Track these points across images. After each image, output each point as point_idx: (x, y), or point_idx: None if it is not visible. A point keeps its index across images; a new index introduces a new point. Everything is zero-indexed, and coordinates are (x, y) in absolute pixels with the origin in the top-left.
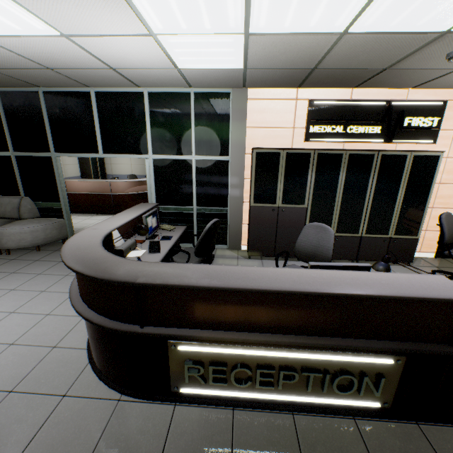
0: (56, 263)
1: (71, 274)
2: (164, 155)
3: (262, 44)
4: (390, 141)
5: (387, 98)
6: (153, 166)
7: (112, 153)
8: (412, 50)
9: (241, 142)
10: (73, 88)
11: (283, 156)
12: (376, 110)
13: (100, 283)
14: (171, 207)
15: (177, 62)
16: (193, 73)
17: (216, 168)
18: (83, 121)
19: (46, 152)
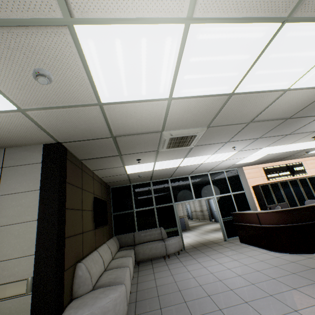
0: (203, 253)
1: (221, 252)
2: (220, 194)
3: (268, 155)
4: (293, 175)
5: (284, 163)
6: (216, 200)
7: (199, 198)
8: (298, 152)
9: (247, 184)
10: (181, 176)
11: (269, 185)
12: (283, 167)
13: (301, 211)
14: (228, 217)
15: (238, 162)
16: (235, 165)
17: (240, 196)
18: (186, 187)
19: (170, 203)
